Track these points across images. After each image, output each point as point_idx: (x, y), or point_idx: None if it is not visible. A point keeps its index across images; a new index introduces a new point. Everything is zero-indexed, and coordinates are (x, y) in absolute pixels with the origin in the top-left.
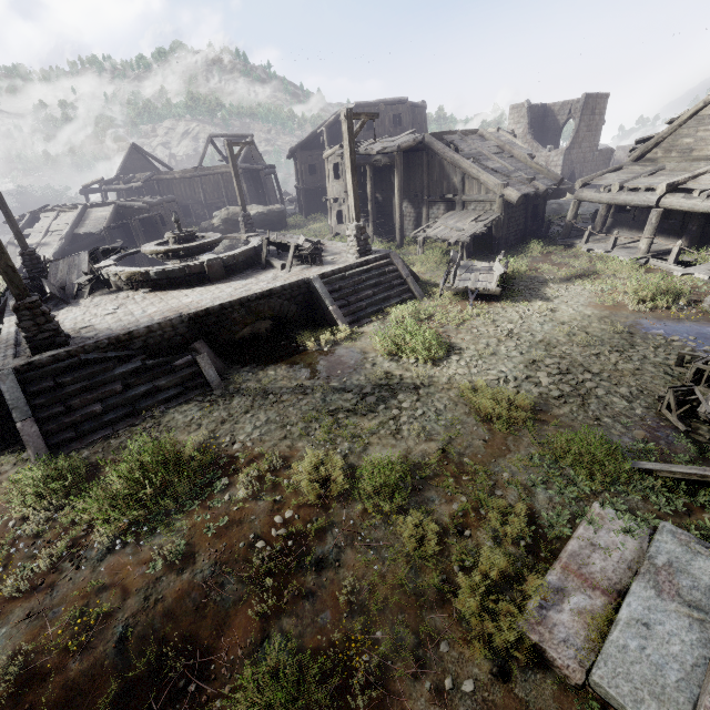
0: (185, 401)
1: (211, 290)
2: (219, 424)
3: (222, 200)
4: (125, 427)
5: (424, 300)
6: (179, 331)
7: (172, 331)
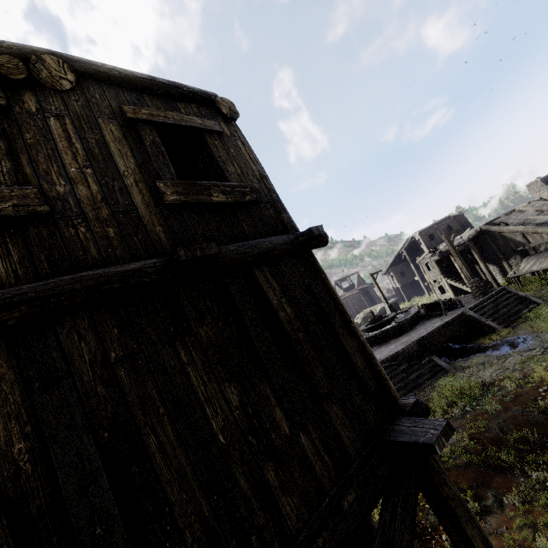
0: (437, 378)
1: (411, 333)
2: (467, 378)
3: (351, 310)
4: (418, 391)
5: (547, 304)
6: (414, 349)
7: (411, 349)
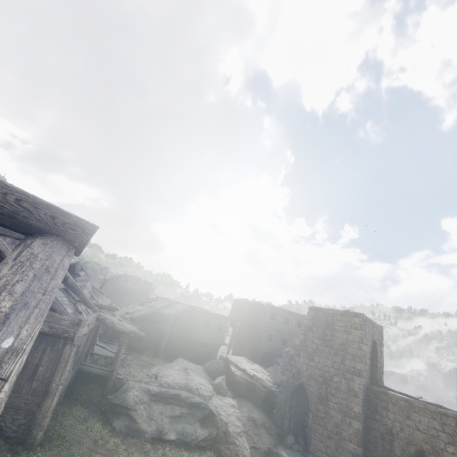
0: None
1: None
2: None
3: None
4: None
5: None
6: None
7: None
